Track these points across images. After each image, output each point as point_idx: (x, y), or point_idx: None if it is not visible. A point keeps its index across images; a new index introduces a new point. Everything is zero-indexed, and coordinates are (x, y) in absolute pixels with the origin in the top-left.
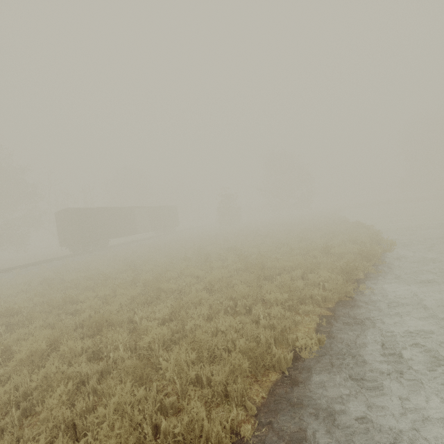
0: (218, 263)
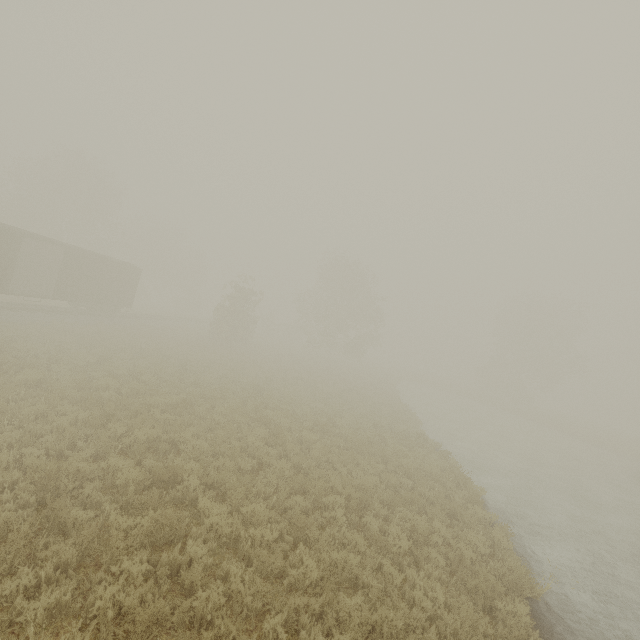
0: (47, 602)
